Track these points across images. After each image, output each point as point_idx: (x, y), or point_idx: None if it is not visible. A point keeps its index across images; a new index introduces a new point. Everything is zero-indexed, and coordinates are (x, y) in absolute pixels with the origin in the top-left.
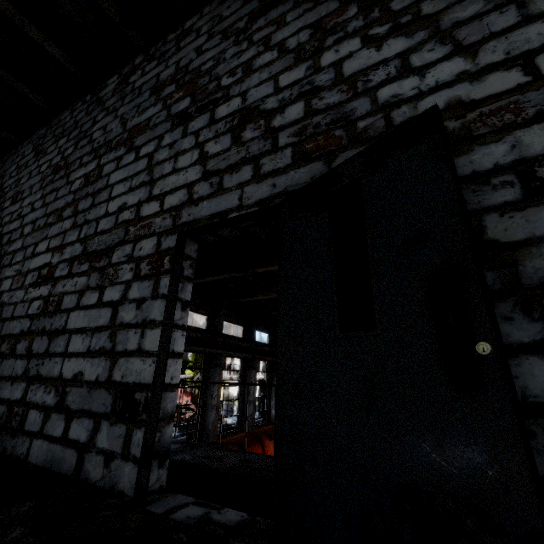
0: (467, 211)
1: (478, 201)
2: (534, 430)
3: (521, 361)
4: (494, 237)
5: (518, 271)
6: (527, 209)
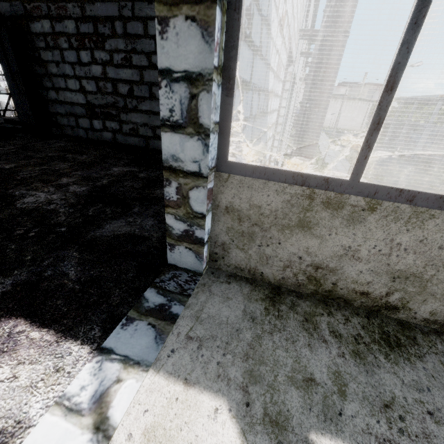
0: (37, 47)
1: (38, 44)
2: (53, 105)
3: (50, 91)
4: (43, 58)
5: (47, 69)
6: (47, 51)
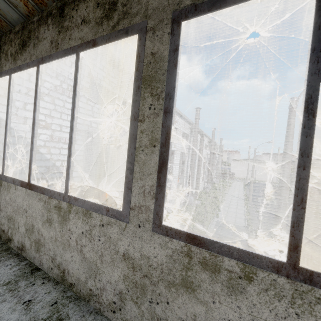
0: None
1: None
2: None
3: None
4: None
5: None
6: None
